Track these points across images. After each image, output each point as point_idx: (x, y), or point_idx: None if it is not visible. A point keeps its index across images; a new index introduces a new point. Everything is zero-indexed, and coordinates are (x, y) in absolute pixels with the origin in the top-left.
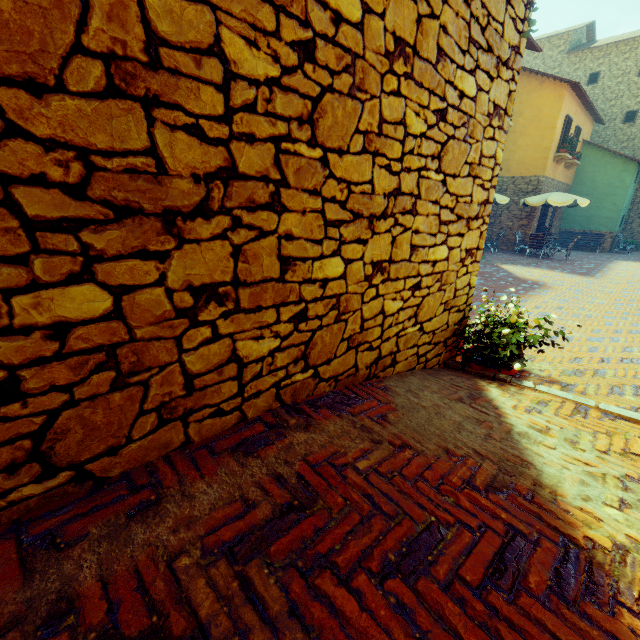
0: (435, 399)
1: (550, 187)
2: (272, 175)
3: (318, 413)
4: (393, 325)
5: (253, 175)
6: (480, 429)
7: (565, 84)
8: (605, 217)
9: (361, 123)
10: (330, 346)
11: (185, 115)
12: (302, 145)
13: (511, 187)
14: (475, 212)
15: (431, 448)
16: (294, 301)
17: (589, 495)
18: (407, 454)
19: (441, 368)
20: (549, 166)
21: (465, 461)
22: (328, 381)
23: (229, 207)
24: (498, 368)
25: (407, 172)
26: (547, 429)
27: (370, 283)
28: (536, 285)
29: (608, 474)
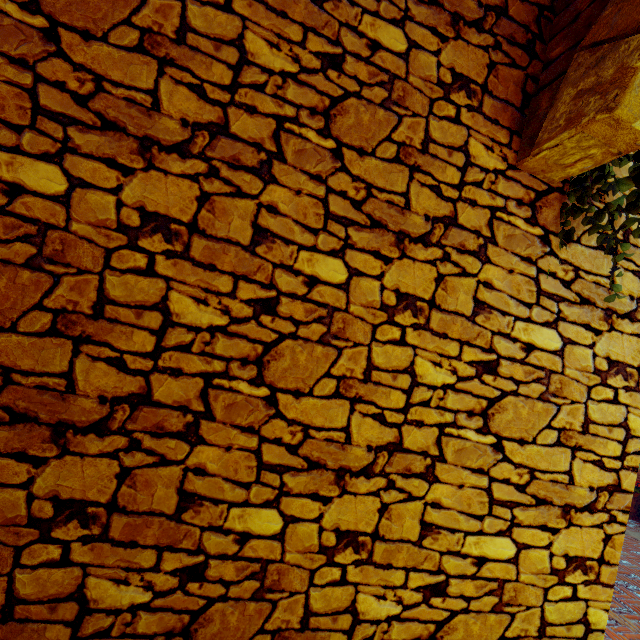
0: None
1: None
2: (194, 406)
3: None
4: (376, 639)
5: (170, 403)
6: None
7: None
8: None
9: (336, 367)
10: (237, 632)
11: (112, 350)
12: (242, 382)
13: None
14: (585, 499)
15: None
16: (189, 548)
17: None
18: None
19: None
20: None
21: None
22: None
23: (131, 429)
24: None
25: (416, 425)
26: None
27: (330, 558)
28: None
29: None
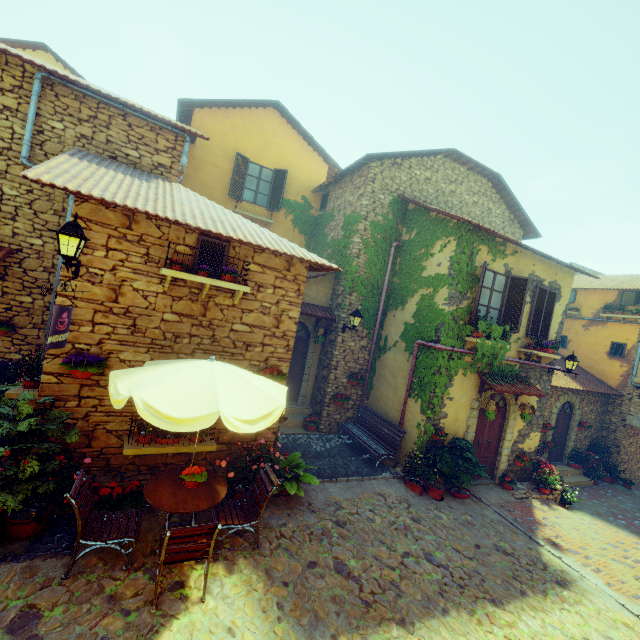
0: None
1: None
2: None
3: None
4: None
5: None
6: None
7: None
8: None
9: None
10: None
11: None
12: None
13: None
14: None
15: None
16: None
17: None
18: None
19: None
20: None
21: None
22: None
23: None
24: None
25: None
26: None
27: None
28: None
29: None
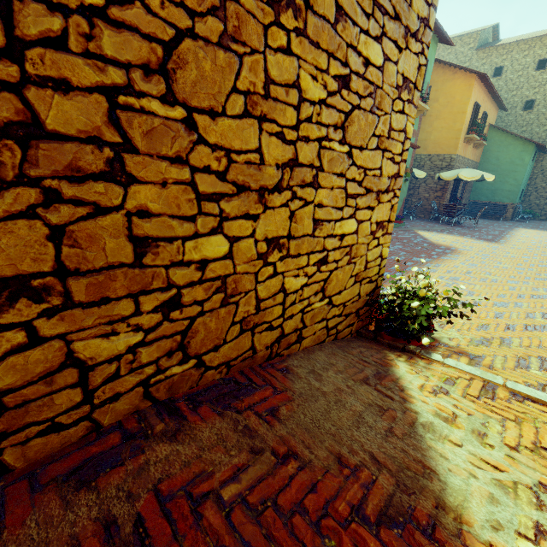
0: (338, 381)
1: (461, 164)
2: (107, 136)
3: (196, 412)
4: (297, 302)
5: (74, 135)
6: (382, 421)
7: (474, 75)
8: (507, 190)
9: (240, 81)
10: (217, 332)
11: None
12: (153, 101)
13: (428, 163)
14: (385, 185)
15: (321, 456)
16: (160, 287)
17: (500, 520)
18: (290, 468)
19: (353, 338)
20: (460, 146)
21: (358, 474)
22: (218, 368)
23: (35, 176)
24: (408, 339)
25: (305, 141)
26: (454, 417)
27: (265, 261)
28: (448, 250)
29: (520, 483)
